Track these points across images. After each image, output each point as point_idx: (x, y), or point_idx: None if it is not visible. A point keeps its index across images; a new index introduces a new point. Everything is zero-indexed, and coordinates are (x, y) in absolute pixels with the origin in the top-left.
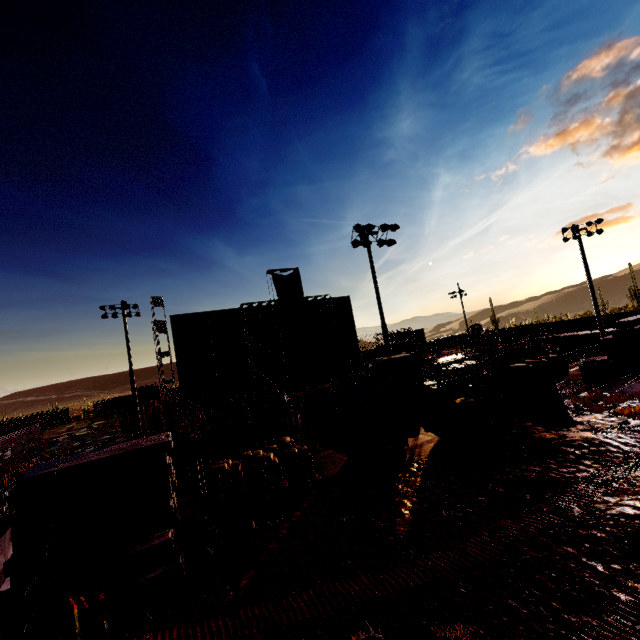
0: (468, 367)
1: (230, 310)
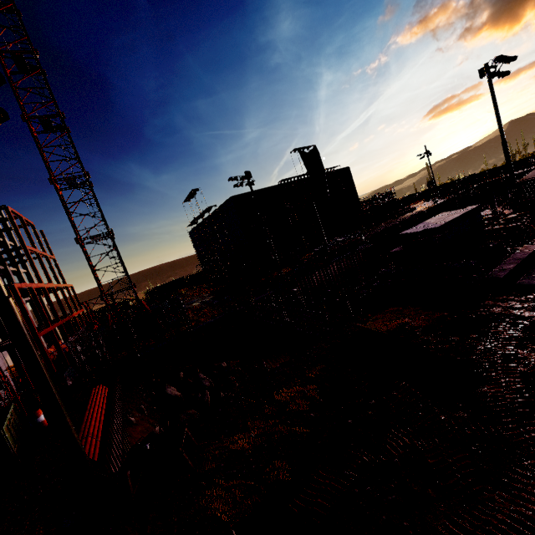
0: None
1: (271, 187)
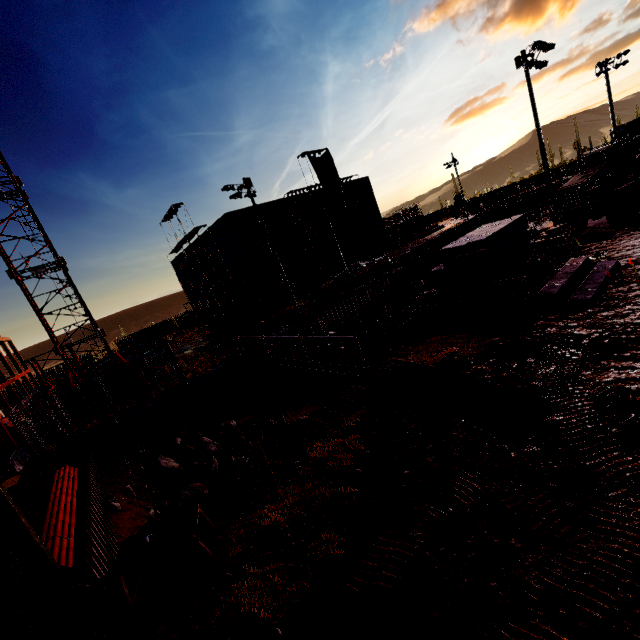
0: None
1: (276, 201)
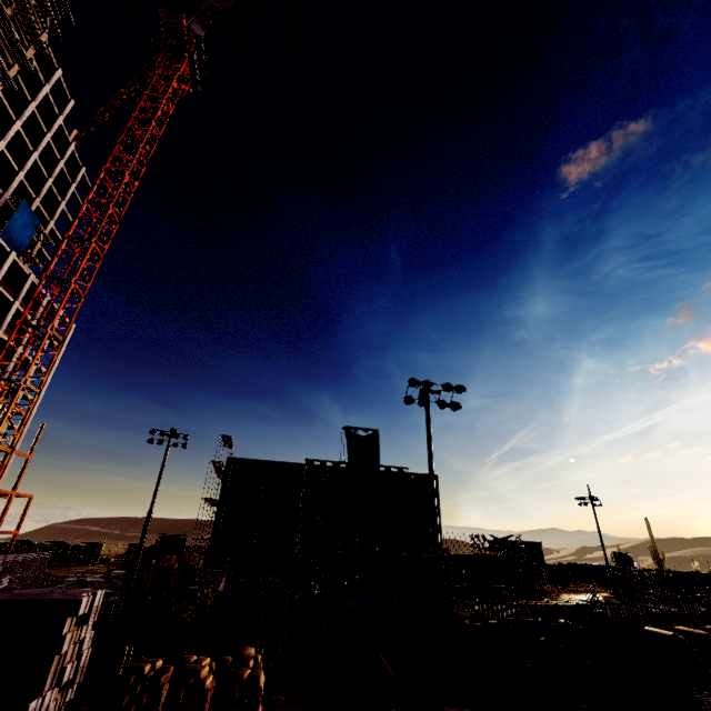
0: (560, 609)
1: (292, 464)
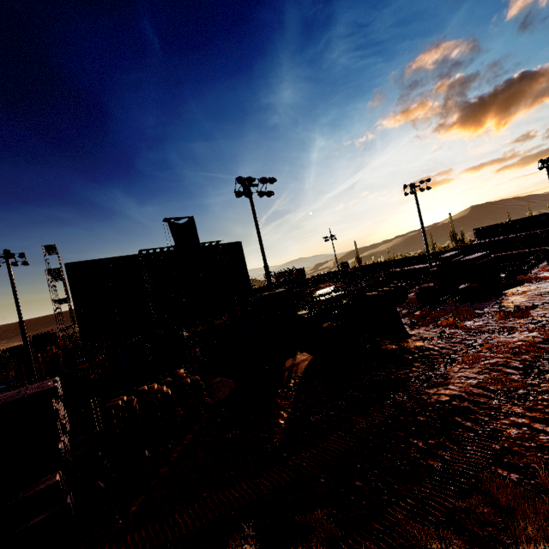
0: (335, 297)
1: (128, 256)
